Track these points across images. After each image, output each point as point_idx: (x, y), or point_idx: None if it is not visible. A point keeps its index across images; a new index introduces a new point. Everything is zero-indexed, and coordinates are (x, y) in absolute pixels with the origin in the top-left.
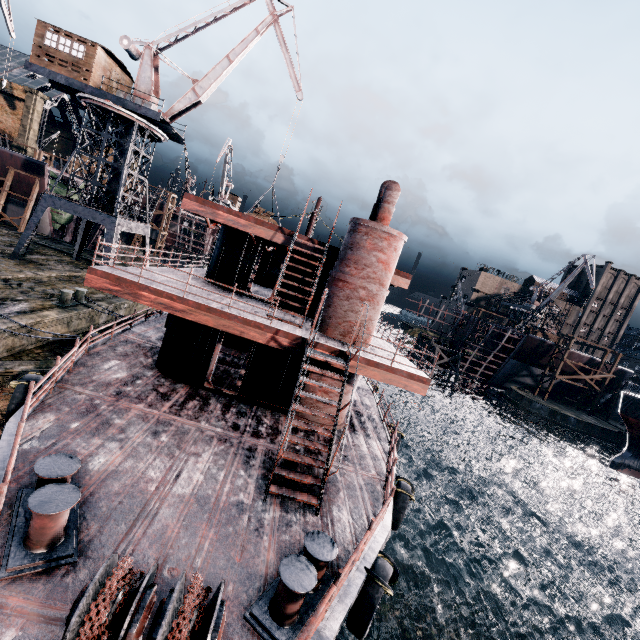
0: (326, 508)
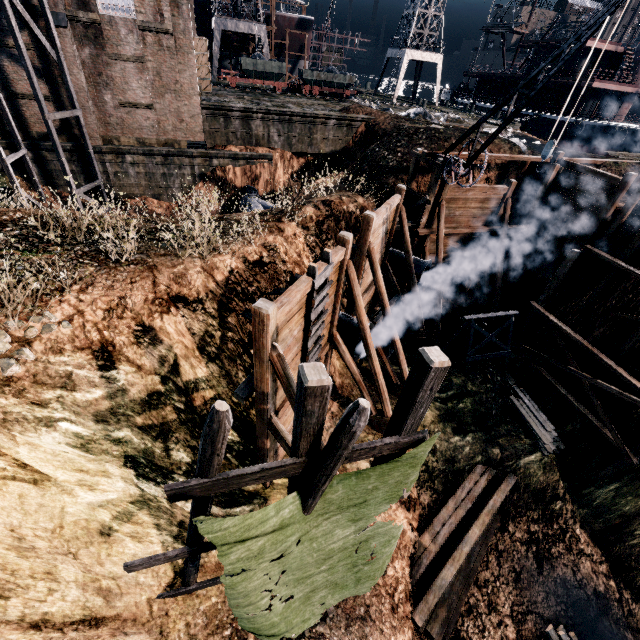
0: None
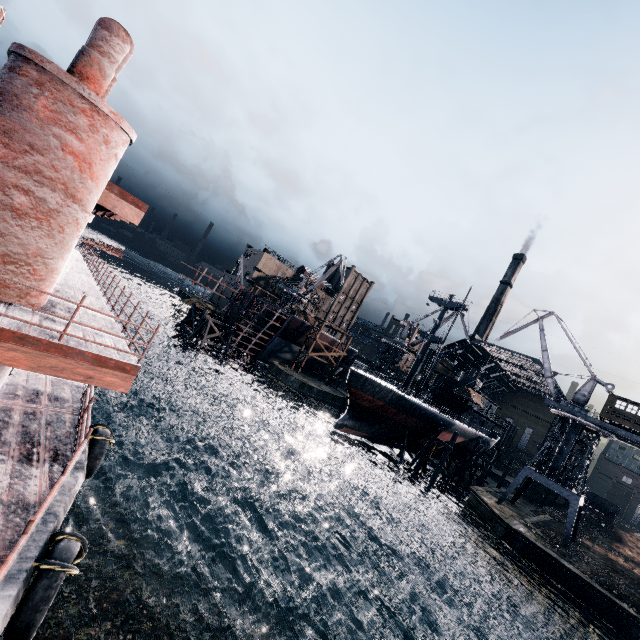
0: None
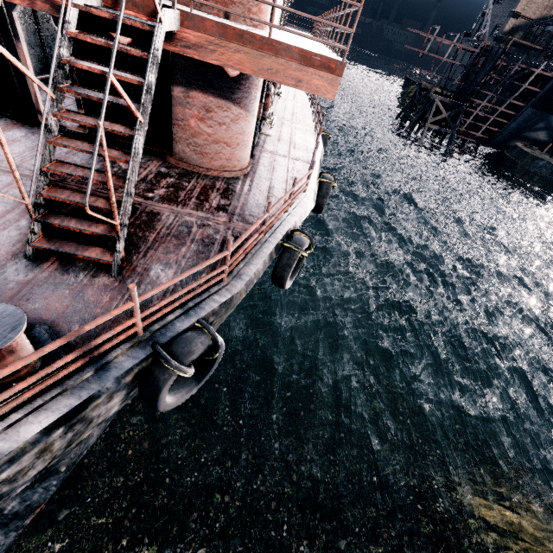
0: (142, 267)
